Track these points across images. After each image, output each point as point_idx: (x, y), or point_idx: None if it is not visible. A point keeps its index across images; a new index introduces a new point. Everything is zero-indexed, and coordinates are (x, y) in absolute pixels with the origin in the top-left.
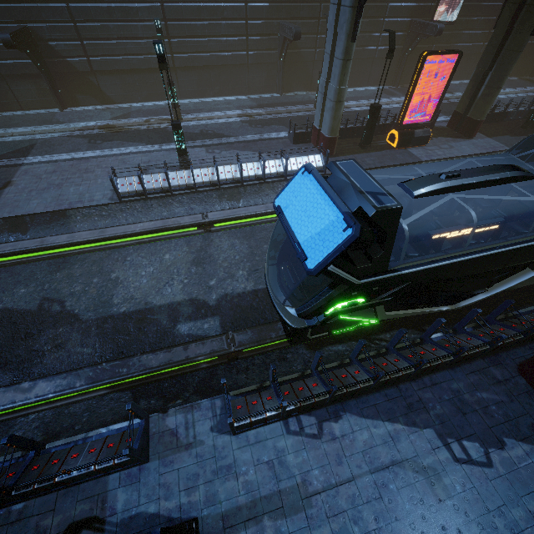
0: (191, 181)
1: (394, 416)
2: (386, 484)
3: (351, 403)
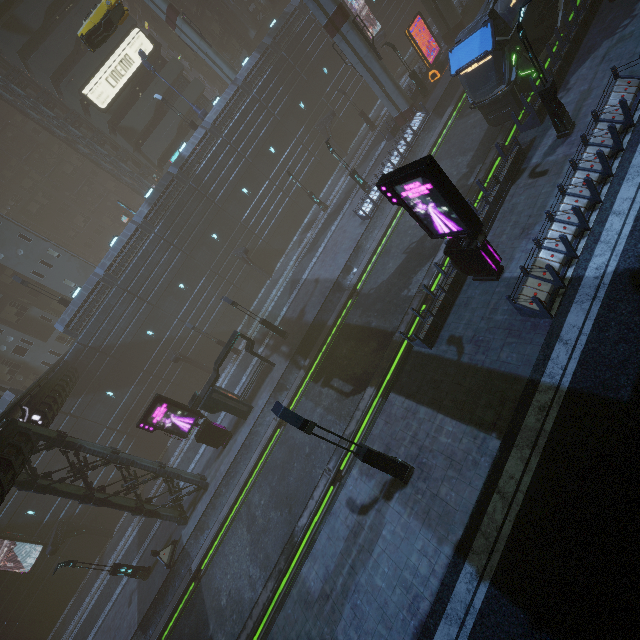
0: None
1: (586, 59)
2: (608, 59)
3: (566, 78)
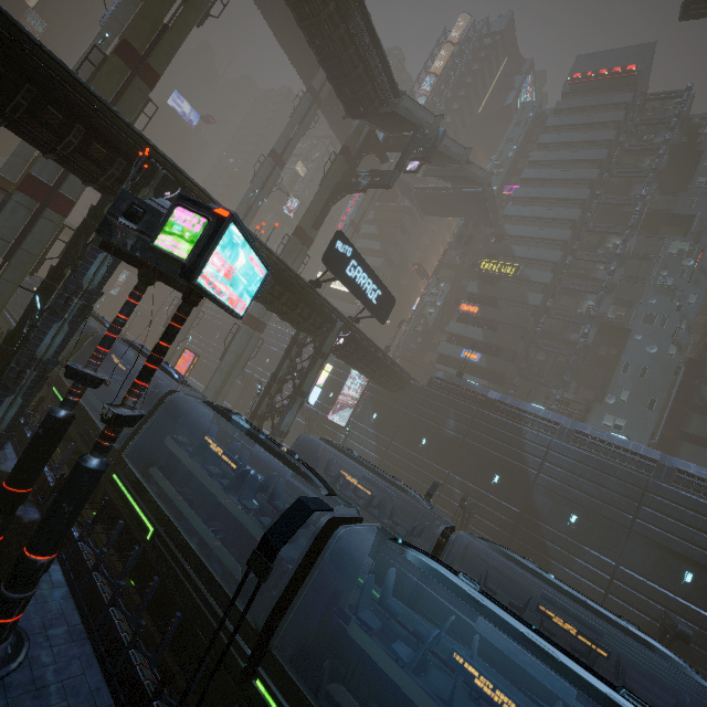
0: None
1: None
2: None
3: None
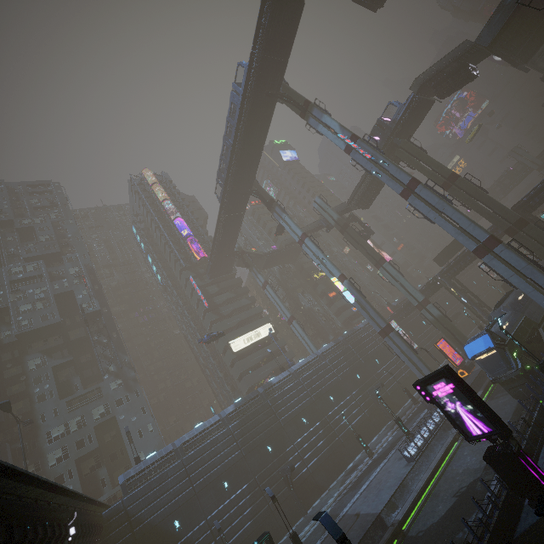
0: (427, 433)
1: None
2: None
3: None
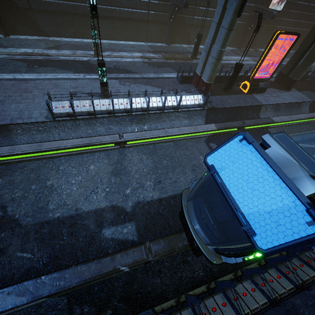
0: (110, 108)
1: None
2: None
3: None
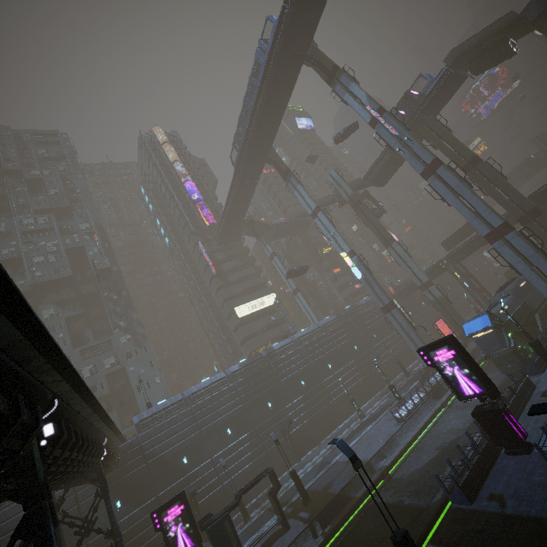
0: (418, 399)
1: None
2: None
3: None
